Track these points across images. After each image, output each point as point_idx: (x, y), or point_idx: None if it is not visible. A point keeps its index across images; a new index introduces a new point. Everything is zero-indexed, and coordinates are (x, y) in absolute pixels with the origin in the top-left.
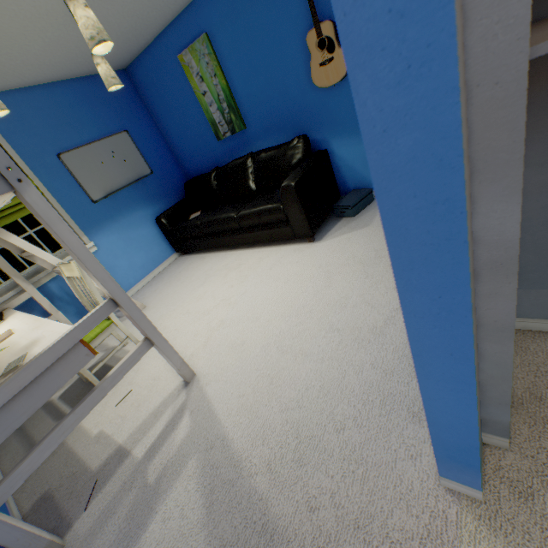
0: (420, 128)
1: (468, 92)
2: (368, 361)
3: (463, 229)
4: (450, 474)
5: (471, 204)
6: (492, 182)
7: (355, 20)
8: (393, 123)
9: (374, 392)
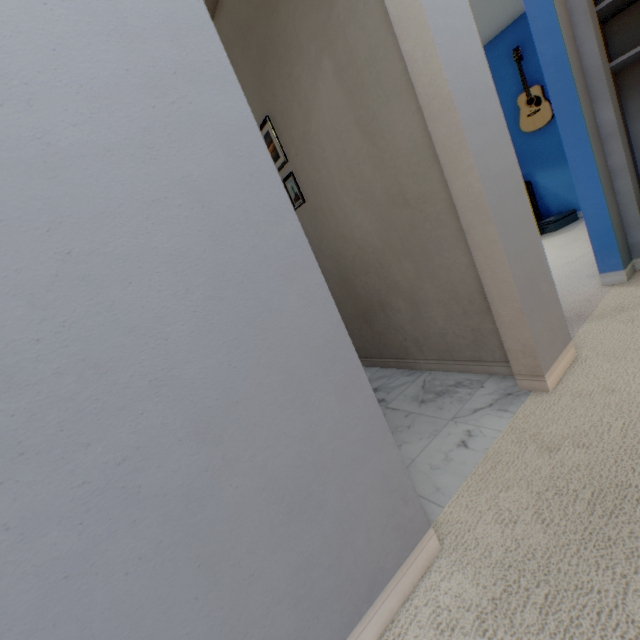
0: (562, 81)
1: (585, 75)
2: (559, 272)
3: (579, 106)
4: (604, 267)
5: (594, 112)
6: (599, 102)
7: (544, 62)
8: (555, 82)
9: (562, 278)
